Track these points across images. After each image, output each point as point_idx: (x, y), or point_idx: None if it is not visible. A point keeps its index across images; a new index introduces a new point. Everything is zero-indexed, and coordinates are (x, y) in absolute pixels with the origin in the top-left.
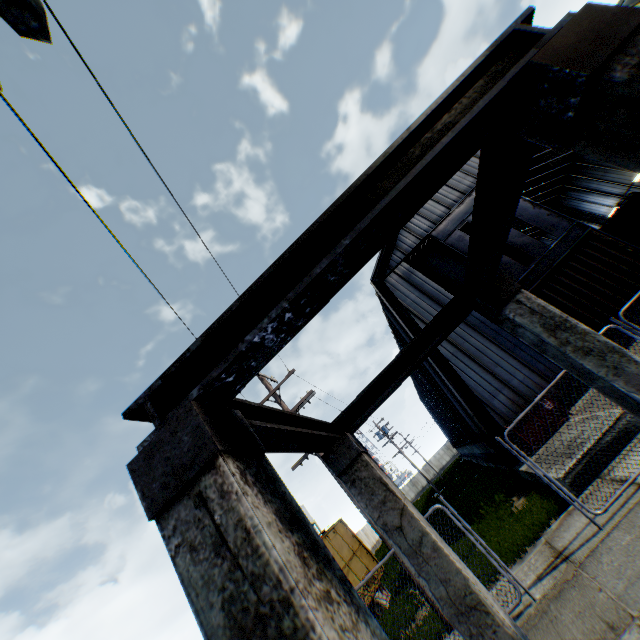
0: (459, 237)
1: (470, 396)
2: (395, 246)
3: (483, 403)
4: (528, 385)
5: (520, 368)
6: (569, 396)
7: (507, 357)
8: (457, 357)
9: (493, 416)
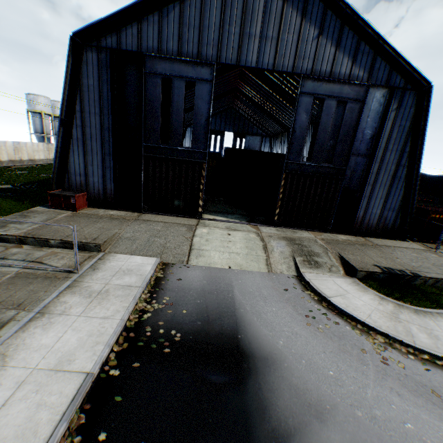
0: (156, 82)
1: (65, 164)
2: (119, 30)
3: (68, 172)
4: (95, 186)
5: (100, 177)
6: (105, 205)
7: (101, 168)
8: (78, 142)
9: (66, 181)
